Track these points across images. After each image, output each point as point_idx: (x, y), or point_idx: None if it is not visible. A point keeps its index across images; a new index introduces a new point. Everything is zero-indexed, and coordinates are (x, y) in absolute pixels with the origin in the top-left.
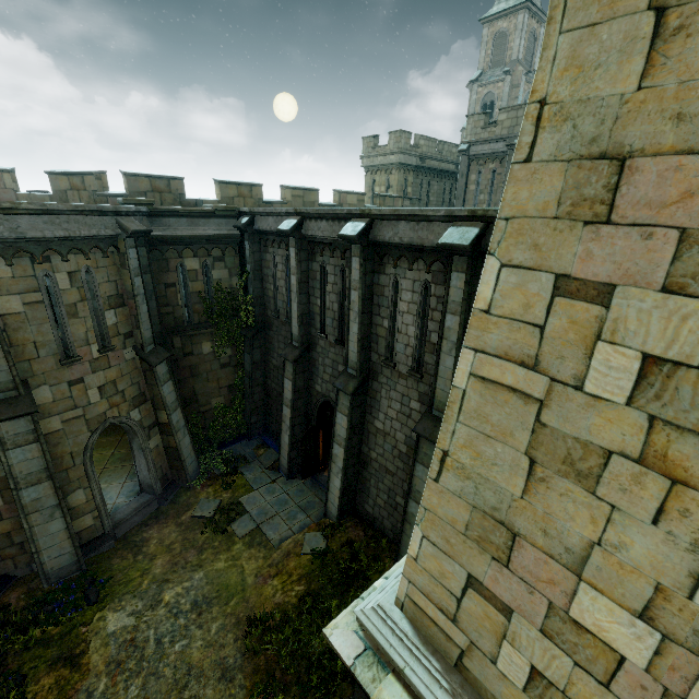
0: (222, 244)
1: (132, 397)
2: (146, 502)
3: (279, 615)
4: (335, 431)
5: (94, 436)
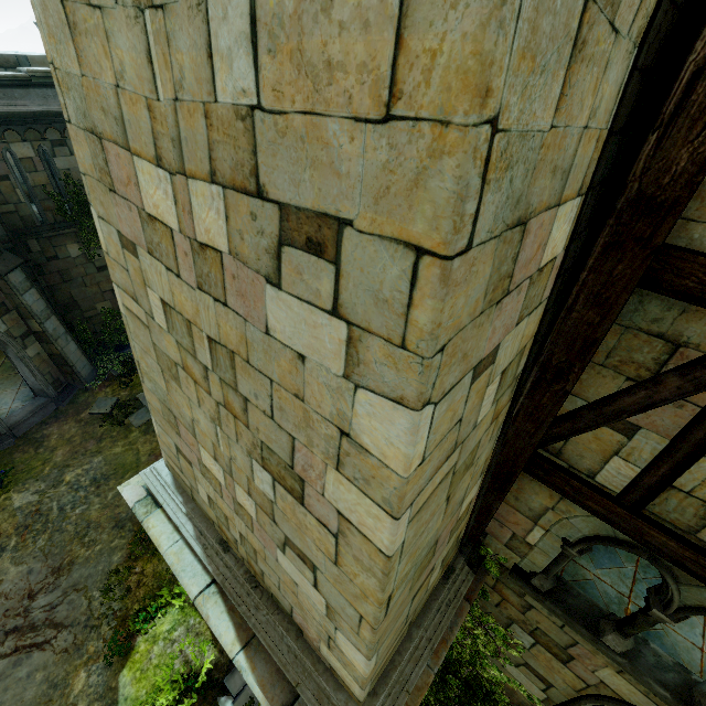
0: (56, 123)
1: None
2: (42, 405)
3: None
4: None
5: None
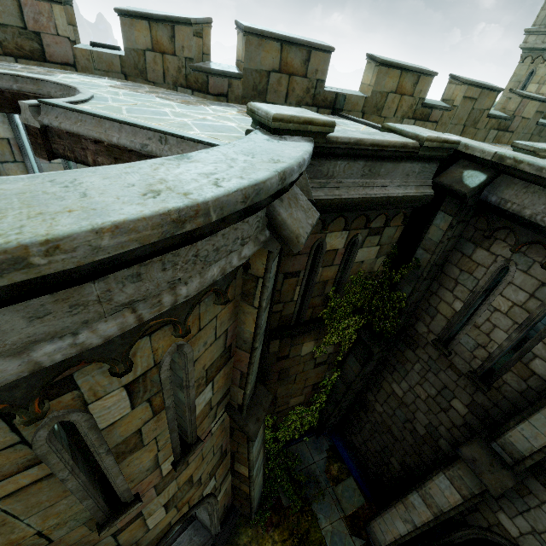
0: (394, 208)
1: (210, 469)
2: None
3: None
4: None
5: None
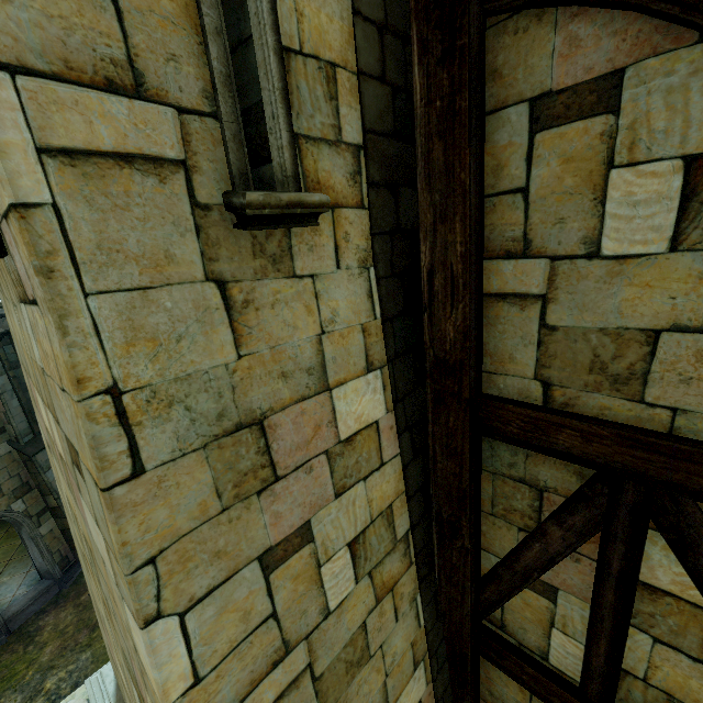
0: None
1: (12, 489)
2: (45, 589)
3: None
4: None
5: None
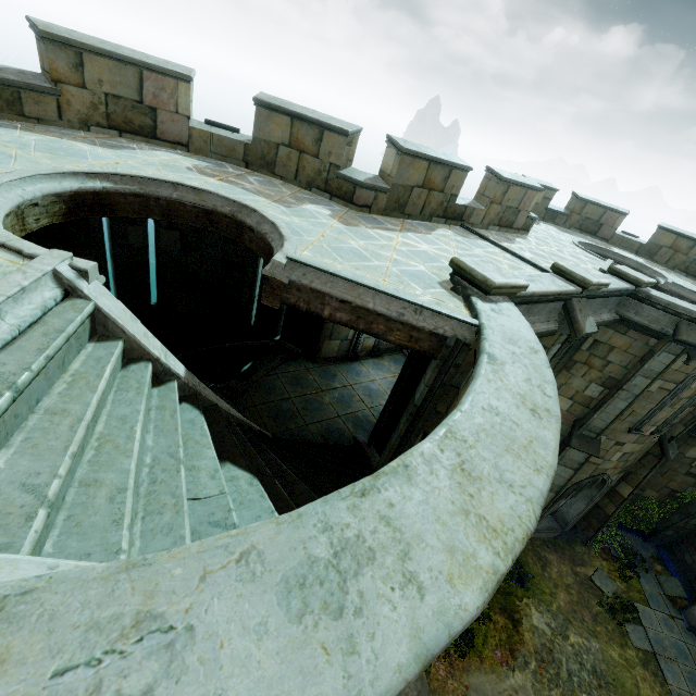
0: None
1: (625, 465)
2: (555, 529)
3: None
4: None
5: (588, 479)
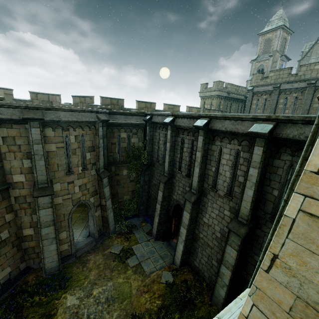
0: (137, 127)
1: (92, 191)
2: (91, 241)
3: (147, 316)
4: (182, 220)
5: (74, 207)
